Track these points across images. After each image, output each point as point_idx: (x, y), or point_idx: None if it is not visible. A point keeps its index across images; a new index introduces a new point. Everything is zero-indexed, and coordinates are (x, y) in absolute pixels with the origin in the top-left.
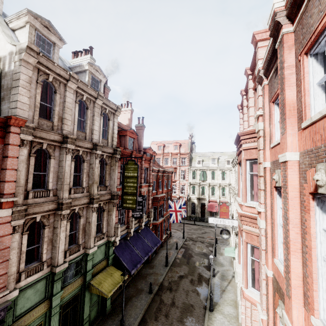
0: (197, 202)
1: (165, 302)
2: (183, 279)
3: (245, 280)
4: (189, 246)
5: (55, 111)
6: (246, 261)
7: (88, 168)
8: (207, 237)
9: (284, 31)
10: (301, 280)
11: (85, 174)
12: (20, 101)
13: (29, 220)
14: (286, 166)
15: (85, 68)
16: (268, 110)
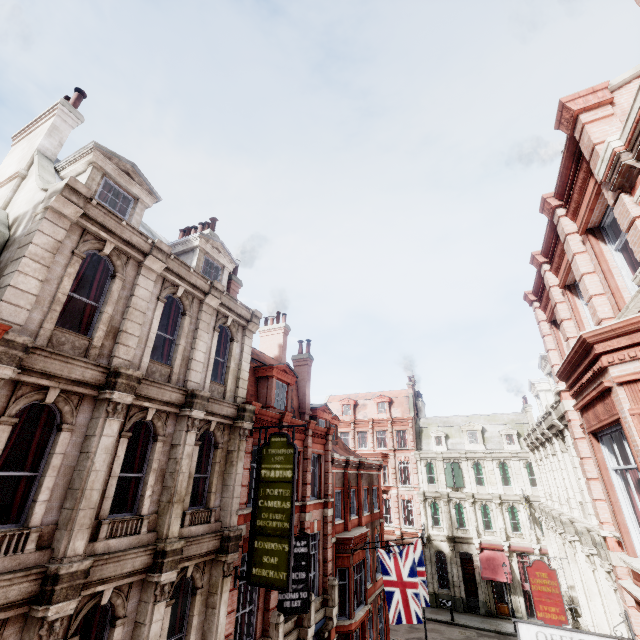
0: (451, 551)
1: None
2: None
3: None
4: None
5: (102, 315)
6: None
7: (166, 458)
8: None
9: None
10: None
11: (153, 476)
12: (15, 286)
13: None
14: None
15: (194, 244)
16: None
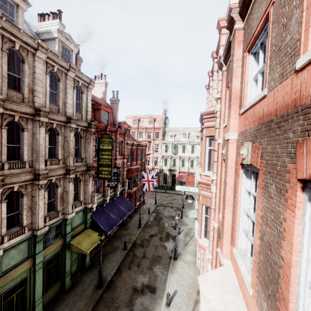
0: (169, 173)
1: (137, 256)
2: (153, 237)
3: (199, 232)
4: (160, 211)
5: (24, 83)
6: (201, 218)
7: (63, 141)
8: (175, 203)
9: (236, 27)
10: (230, 226)
11: (60, 147)
12: None
13: (6, 190)
14: (228, 143)
15: (54, 35)
16: (225, 94)
